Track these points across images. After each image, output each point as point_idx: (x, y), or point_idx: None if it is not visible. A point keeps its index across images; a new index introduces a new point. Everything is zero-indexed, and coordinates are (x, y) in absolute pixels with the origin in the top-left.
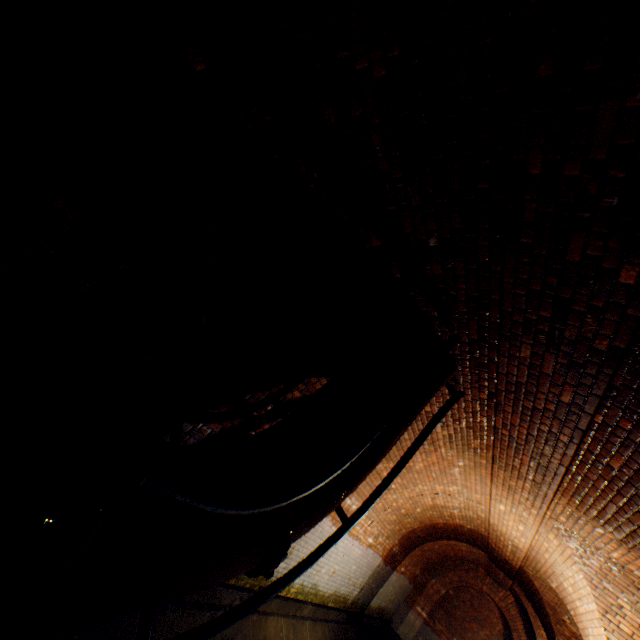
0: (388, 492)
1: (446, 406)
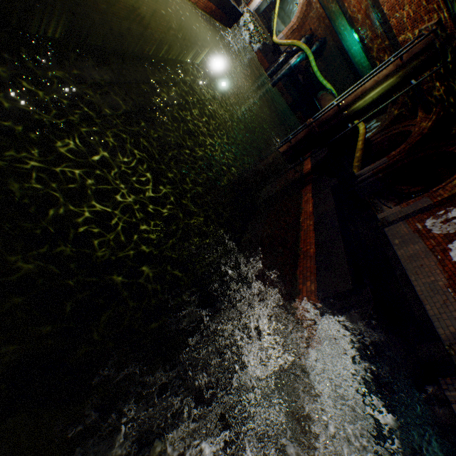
0: None
1: None
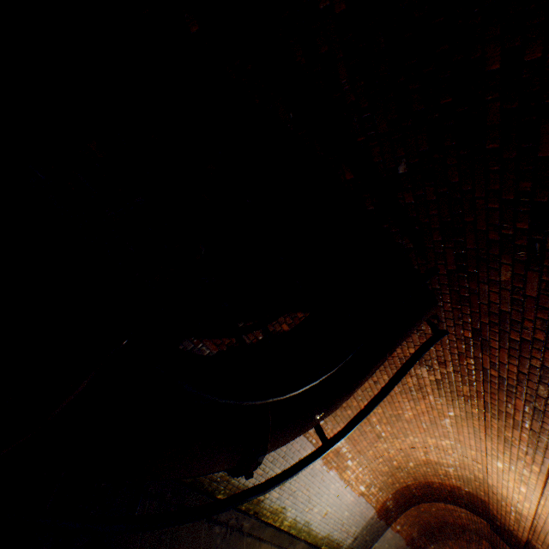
0: (378, 440)
1: (428, 342)
